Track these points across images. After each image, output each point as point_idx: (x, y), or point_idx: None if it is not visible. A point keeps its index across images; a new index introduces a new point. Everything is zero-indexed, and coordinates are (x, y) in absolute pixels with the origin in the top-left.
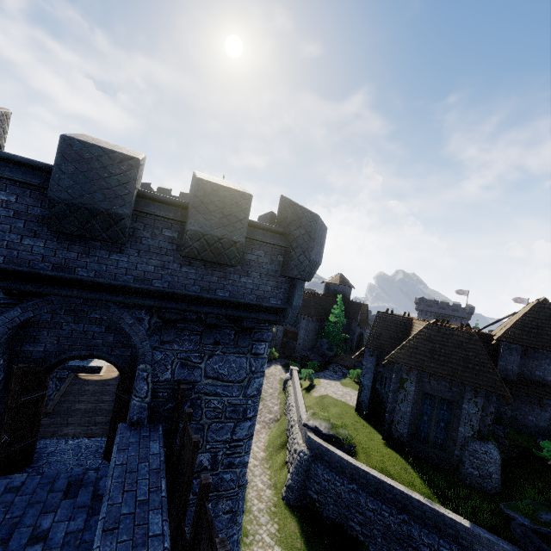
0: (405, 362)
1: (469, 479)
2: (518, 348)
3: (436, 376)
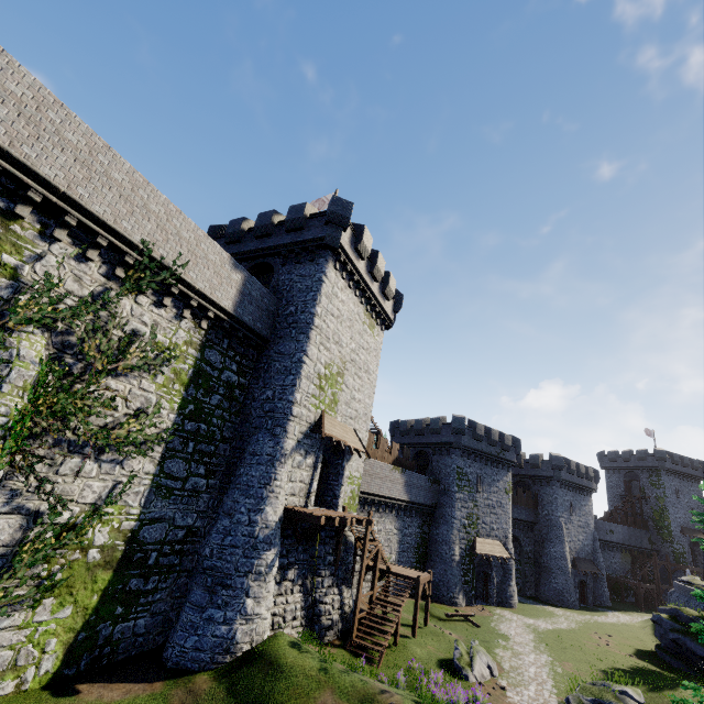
0: None
1: None
2: None
3: None
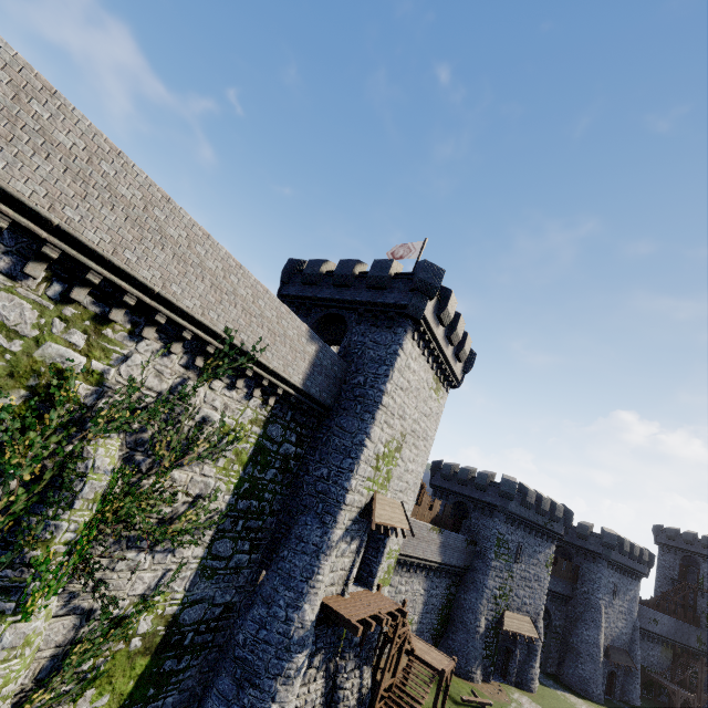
0: None
1: None
2: None
3: None
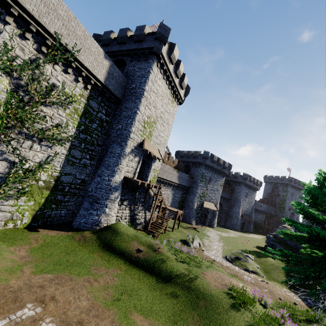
0: None
1: None
2: None
3: None
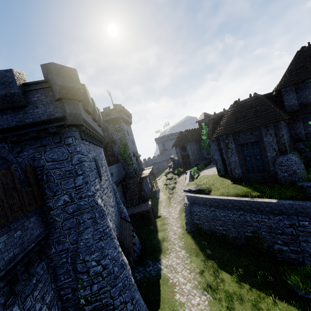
0: (222, 133)
1: (283, 180)
2: (292, 88)
3: (243, 131)
